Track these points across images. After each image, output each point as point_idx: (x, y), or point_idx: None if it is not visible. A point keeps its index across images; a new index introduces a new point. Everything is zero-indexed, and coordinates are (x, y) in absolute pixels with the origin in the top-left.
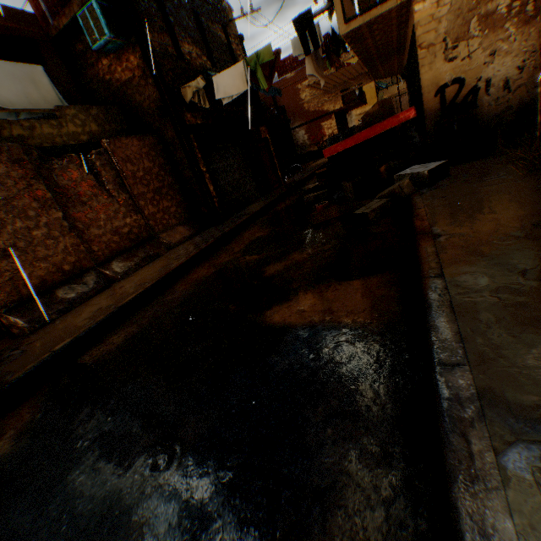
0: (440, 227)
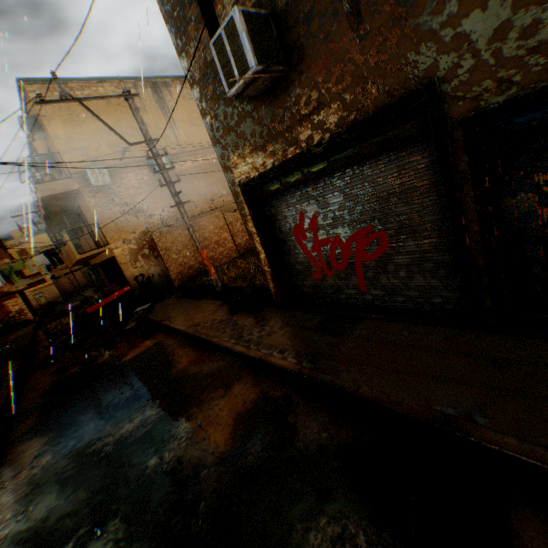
0: (165, 318)
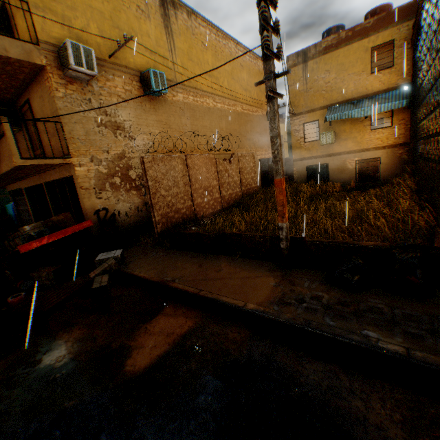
0: (168, 277)
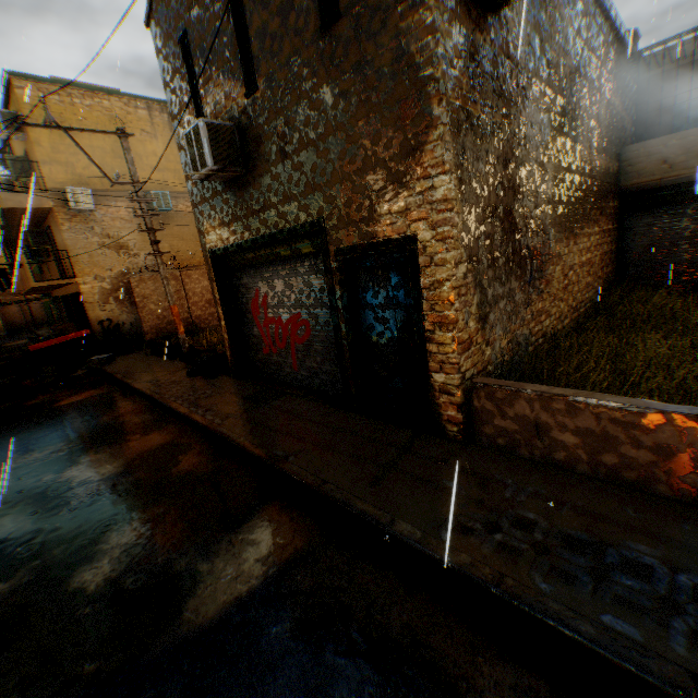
0: (121, 371)
